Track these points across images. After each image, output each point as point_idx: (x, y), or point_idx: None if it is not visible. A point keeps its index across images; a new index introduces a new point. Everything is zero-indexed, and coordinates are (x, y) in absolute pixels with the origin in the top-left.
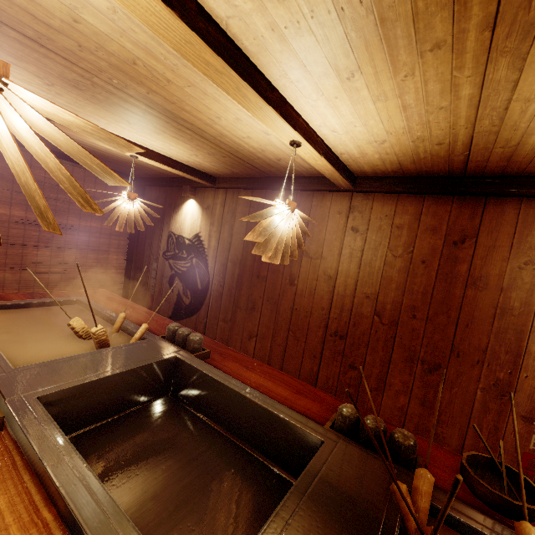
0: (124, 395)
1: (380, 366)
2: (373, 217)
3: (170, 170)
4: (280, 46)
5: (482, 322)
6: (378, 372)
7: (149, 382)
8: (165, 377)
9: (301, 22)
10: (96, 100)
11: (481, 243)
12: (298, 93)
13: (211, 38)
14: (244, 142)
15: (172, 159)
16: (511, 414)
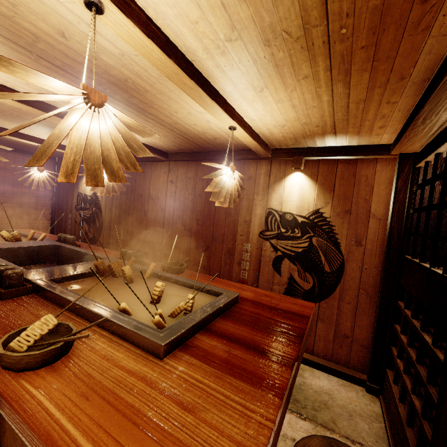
0: (27, 258)
1: (186, 253)
2: (179, 174)
3: None
4: None
5: (222, 221)
6: (185, 256)
7: (41, 255)
8: (52, 254)
9: None
10: (9, 120)
11: None
12: None
13: (42, 107)
14: None
15: None
16: (234, 263)
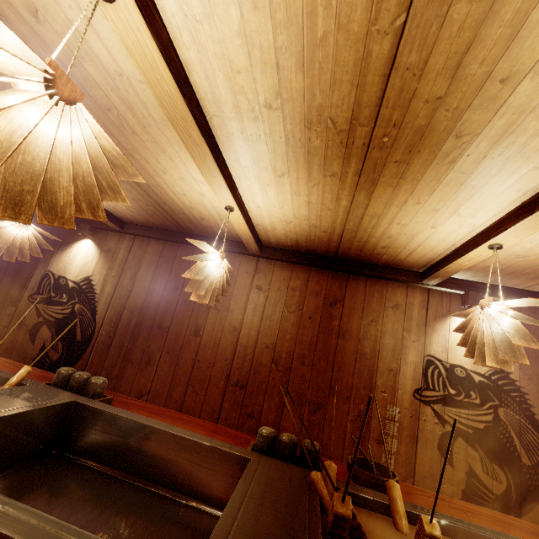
0: None
1: (276, 412)
2: (274, 279)
3: None
4: (242, 143)
5: (349, 365)
6: (273, 418)
7: (35, 433)
8: (56, 428)
9: (262, 136)
10: None
11: (346, 305)
12: (243, 174)
13: (200, 122)
14: (177, 197)
15: None
16: (369, 439)
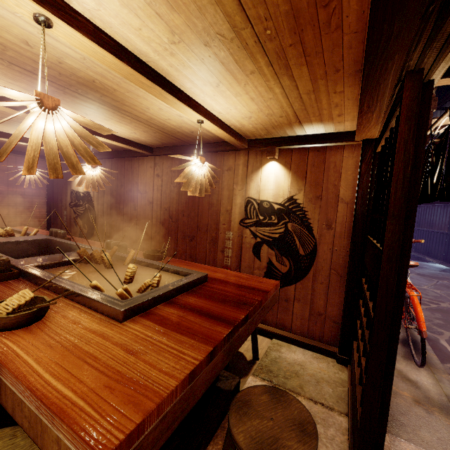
0: (20, 252)
1: (174, 243)
2: (164, 168)
3: None
4: None
5: (206, 212)
6: (173, 247)
7: (34, 248)
8: (44, 248)
9: None
10: None
11: None
12: None
13: (22, 109)
14: None
15: None
16: (218, 251)
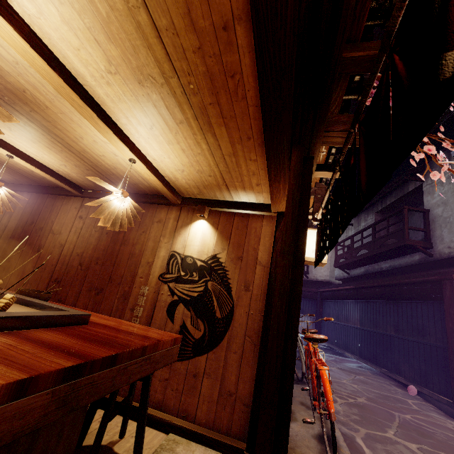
0: None
1: (75, 296)
2: (90, 211)
3: None
4: None
5: (124, 262)
6: (73, 300)
7: None
8: None
9: None
10: None
11: None
12: None
13: None
14: (0, 156)
15: None
16: (127, 309)
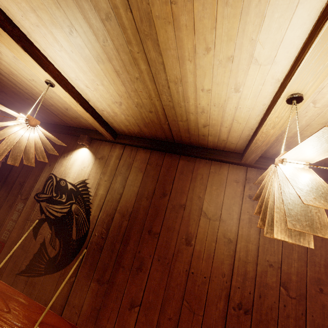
0: None
1: None
2: None
3: (81, 112)
4: None
5: None
6: None
7: None
8: None
9: None
10: None
11: None
12: None
13: None
14: (195, 96)
15: (88, 103)
16: None
